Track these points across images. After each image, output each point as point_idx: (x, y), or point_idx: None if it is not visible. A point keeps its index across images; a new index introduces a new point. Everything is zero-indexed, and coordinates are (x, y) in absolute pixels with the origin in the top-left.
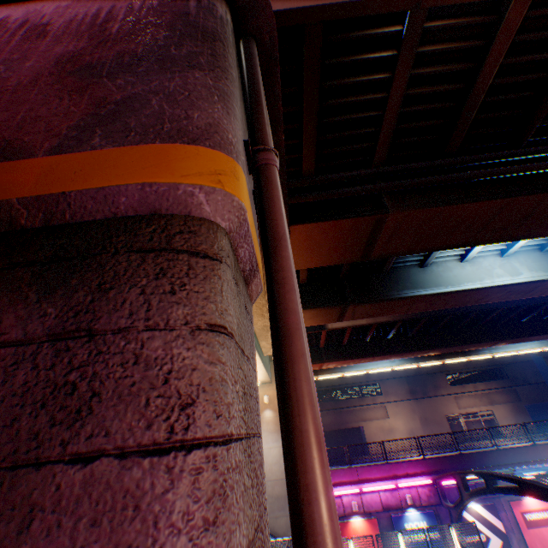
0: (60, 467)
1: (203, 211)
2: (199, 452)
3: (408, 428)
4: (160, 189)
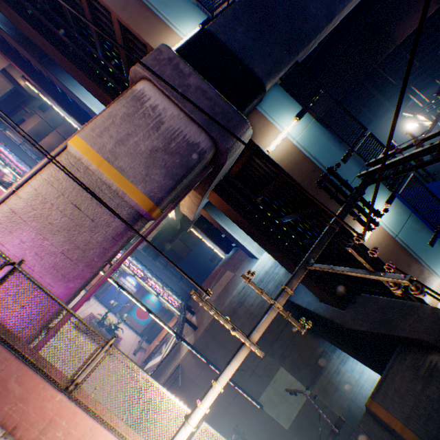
0: None
1: None
2: None
3: None
4: None
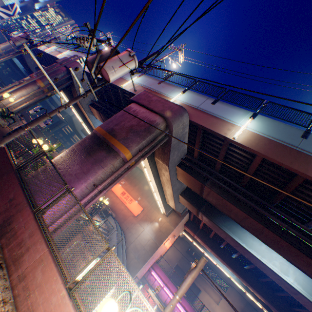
0: (99, 163)
1: (121, 155)
2: (104, 169)
3: None
4: (119, 150)
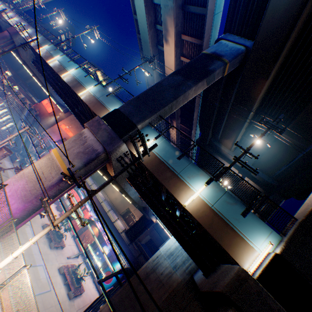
0: None
1: None
2: None
3: (117, 197)
4: None
